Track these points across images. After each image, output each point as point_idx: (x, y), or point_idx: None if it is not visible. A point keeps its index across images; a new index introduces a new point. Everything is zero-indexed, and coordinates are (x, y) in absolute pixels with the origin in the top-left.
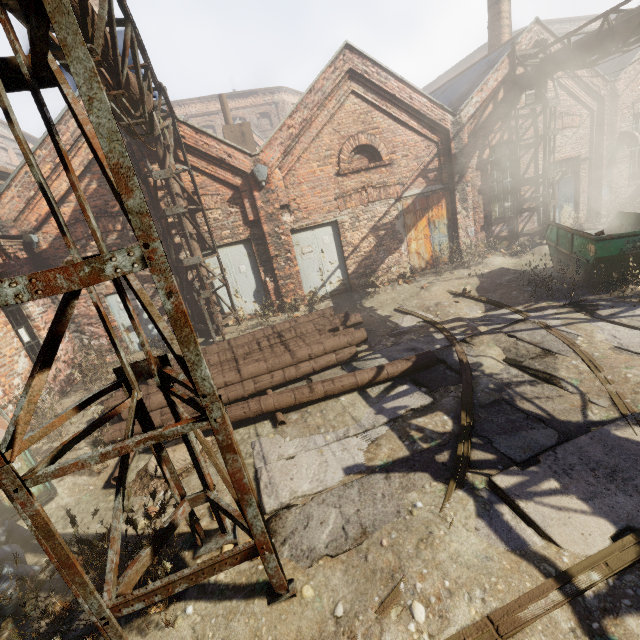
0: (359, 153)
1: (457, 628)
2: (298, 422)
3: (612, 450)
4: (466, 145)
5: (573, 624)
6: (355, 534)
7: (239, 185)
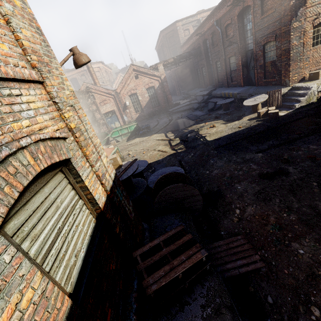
0: None
1: None
2: None
3: None
4: None
5: None
6: None
7: None
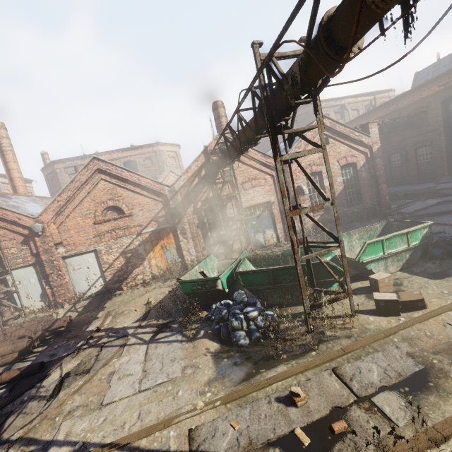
0: (111, 210)
1: None
2: None
3: None
4: (181, 202)
5: None
6: None
7: (27, 234)
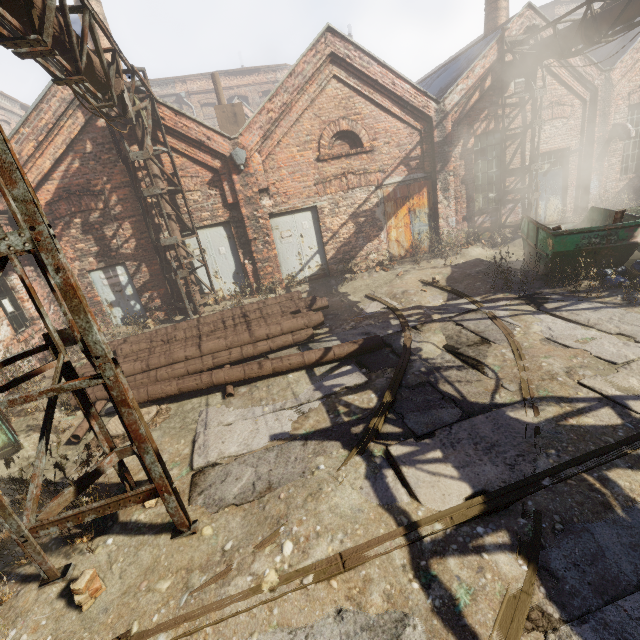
0: (340, 139)
1: (313, 561)
2: (245, 395)
3: (499, 428)
4: (449, 134)
5: (406, 561)
6: (262, 489)
7: (218, 168)
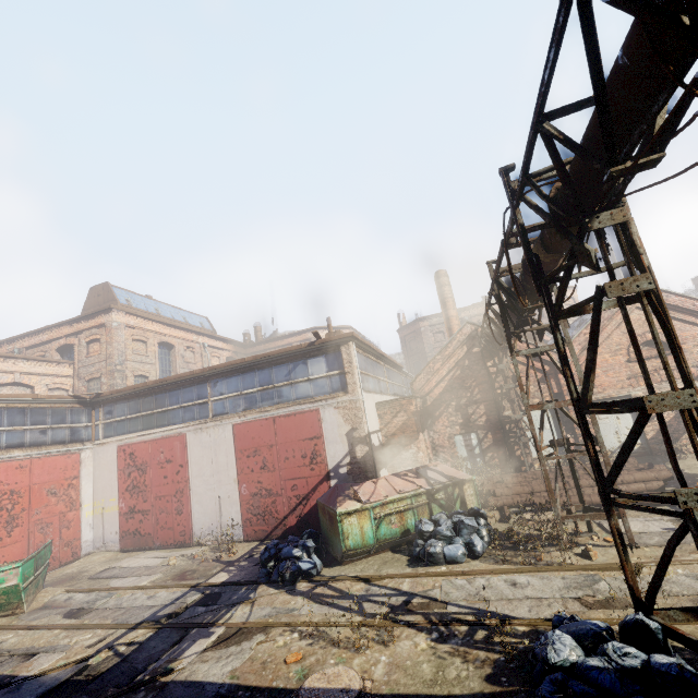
0: (647, 346)
1: None
2: None
3: None
4: None
5: None
6: None
7: (547, 370)
